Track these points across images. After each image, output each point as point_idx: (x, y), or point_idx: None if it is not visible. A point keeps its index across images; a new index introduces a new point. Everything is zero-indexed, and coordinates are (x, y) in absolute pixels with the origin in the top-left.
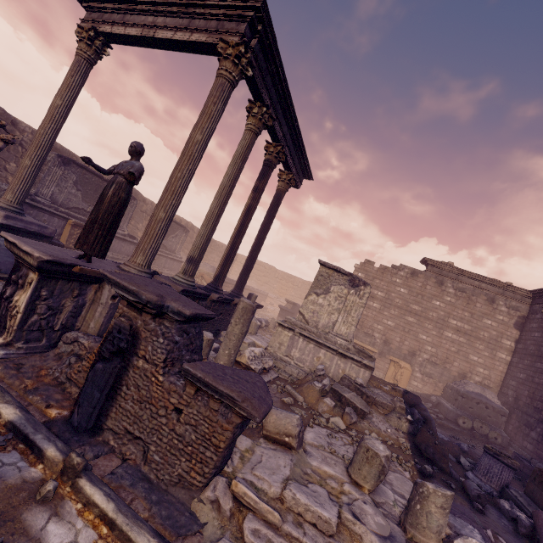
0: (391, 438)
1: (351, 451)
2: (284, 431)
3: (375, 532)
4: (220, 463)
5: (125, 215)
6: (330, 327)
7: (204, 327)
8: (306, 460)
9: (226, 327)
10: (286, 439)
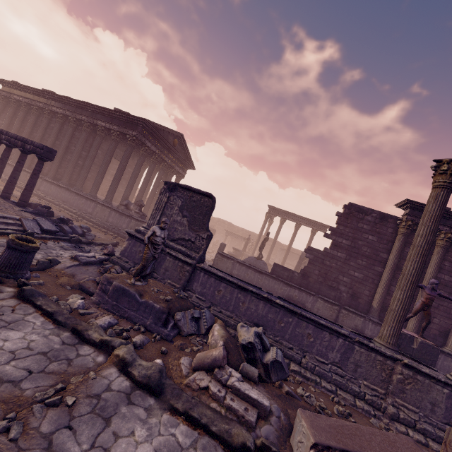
0: None
1: None
2: None
3: None
4: None
5: None
6: None
7: None
8: None
9: None
10: None
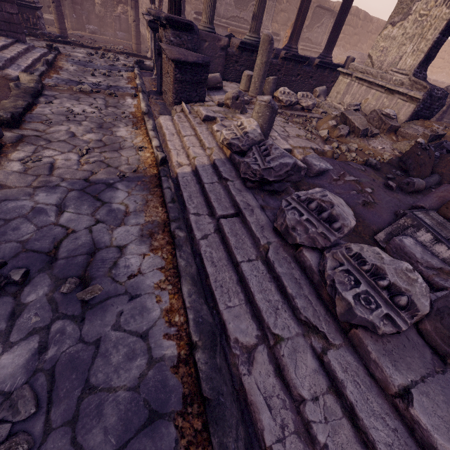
0: (376, 152)
1: (283, 125)
2: (227, 97)
3: (223, 124)
4: (175, 92)
5: (268, 13)
6: (395, 64)
7: (280, 85)
8: (236, 114)
9: (311, 91)
10: (227, 101)
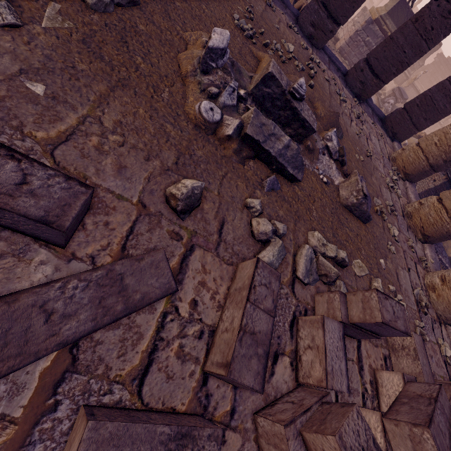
0: None
1: None
2: None
3: None
4: None
5: None
6: None
7: None
8: None
9: None
10: None
